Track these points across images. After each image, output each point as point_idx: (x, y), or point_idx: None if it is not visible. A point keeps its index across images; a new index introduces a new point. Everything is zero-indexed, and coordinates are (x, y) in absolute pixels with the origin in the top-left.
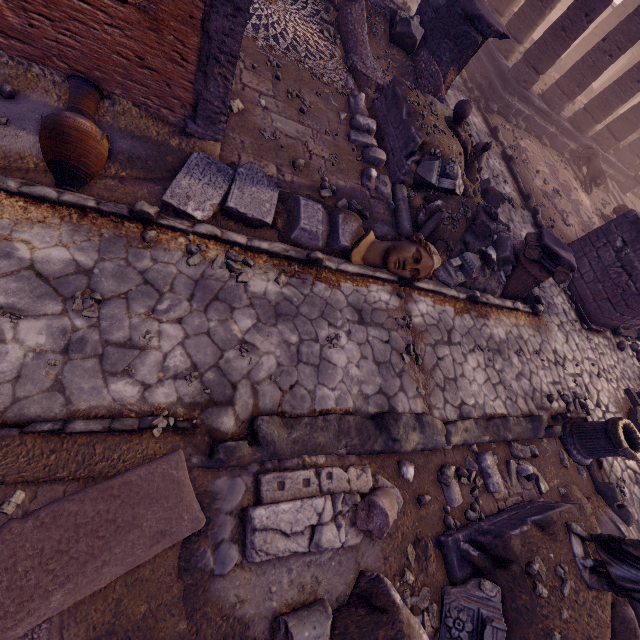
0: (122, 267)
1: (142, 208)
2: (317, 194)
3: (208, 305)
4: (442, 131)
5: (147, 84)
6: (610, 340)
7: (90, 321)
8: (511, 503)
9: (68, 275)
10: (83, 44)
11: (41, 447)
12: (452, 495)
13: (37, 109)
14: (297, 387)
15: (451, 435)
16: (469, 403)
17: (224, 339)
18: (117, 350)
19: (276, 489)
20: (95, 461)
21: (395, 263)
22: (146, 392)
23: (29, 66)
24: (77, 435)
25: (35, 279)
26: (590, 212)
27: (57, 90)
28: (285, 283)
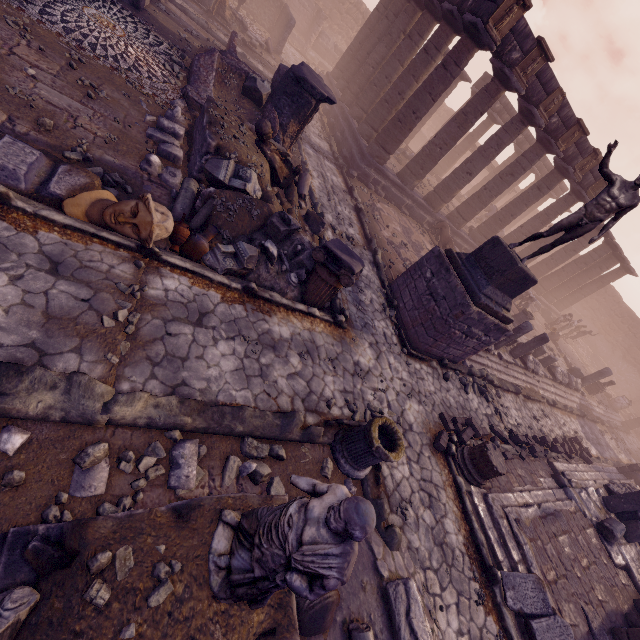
0: None
1: None
2: (61, 154)
3: None
4: (243, 143)
5: None
6: (436, 370)
7: None
8: None
9: None
10: None
11: None
12: (87, 481)
13: None
14: None
15: (116, 403)
16: (195, 386)
17: None
18: None
19: None
20: None
21: (110, 215)
22: None
23: None
24: None
25: None
26: None
27: None
28: None
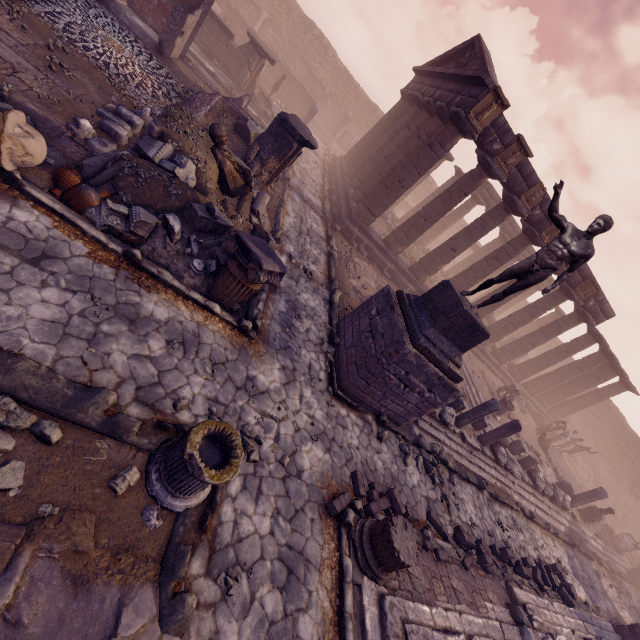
0: None
1: None
2: None
3: None
4: (193, 139)
5: None
6: (370, 425)
7: None
8: None
9: None
10: None
11: None
12: None
13: None
14: None
15: None
16: None
17: None
18: None
19: None
20: None
21: None
22: None
23: None
24: None
25: None
26: None
27: None
28: None
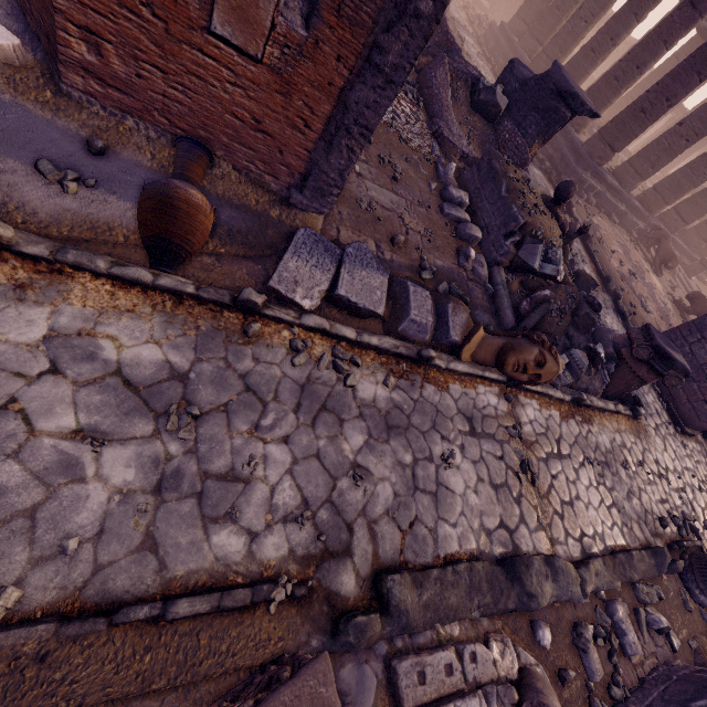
0: (221, 369)
1: (249, 297)
2: (417, 275)
3: (315, 417)
4: (542, 211)
5: (256, 148)
6: (702, 445)
7: (186, 445)
8: (648, 668)
9: (160, 382)
10: (194, 100)
11: (132, 643)
12: (592, 665)
13: (128, 169)
14: (417, 524)
15: (586, 584)
16: (589, 533)
17: (335, 463)
18: (218, 485)
19: (417, 684)
20: (199, 658)
21: (514, 365)
22: (253, 544)
23: (122, 118)
24: (178, 621)
25: (122, 388)
26: (664, 297)
27: (151, 147)
28: (393, 386)
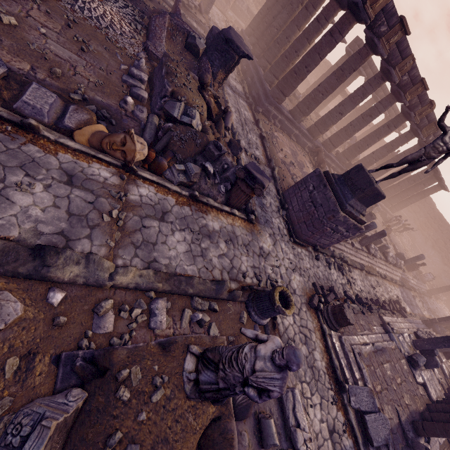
0: None
1: None
2: (67, 95)
3: None
4: (190, 89)
5: None
6: (311, 253)
7: None
8: None
9: None
10: None
11: None
12: (102, 323)
13: None
14: None
15: (117, 274)
16: (162, 262)
17: None
18: None
19: None
20: None
21: (107, 144)
22: None
23: None
24: None
25: None
26: None
27: None
28: None
